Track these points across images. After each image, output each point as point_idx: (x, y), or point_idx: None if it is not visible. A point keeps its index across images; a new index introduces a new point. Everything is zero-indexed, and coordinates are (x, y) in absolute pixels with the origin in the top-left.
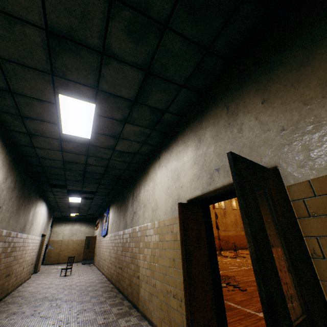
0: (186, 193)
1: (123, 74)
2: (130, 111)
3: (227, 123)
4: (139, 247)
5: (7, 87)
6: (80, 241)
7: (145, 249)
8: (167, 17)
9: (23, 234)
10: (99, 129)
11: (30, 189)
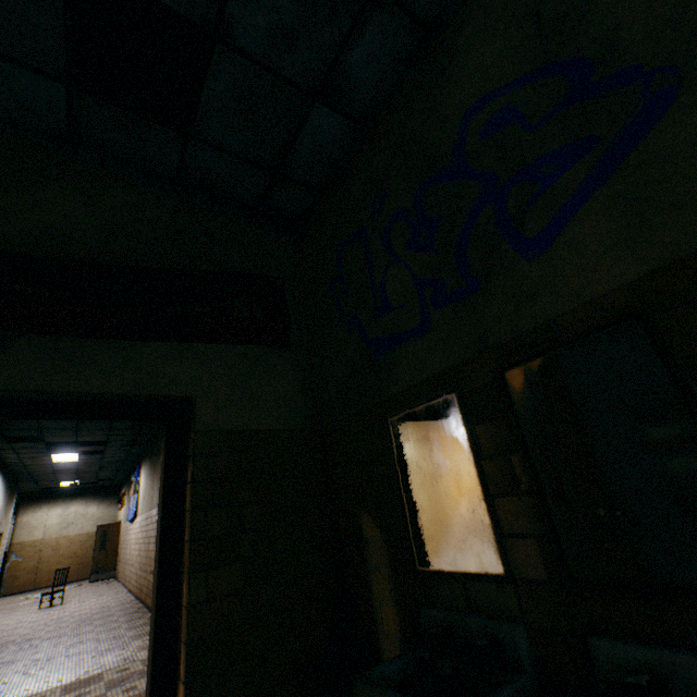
0: None
1: None
2: None
3: None
4: None
5: None
6: (86, 536)
7: None
8: None
9: None
10: None
11: None
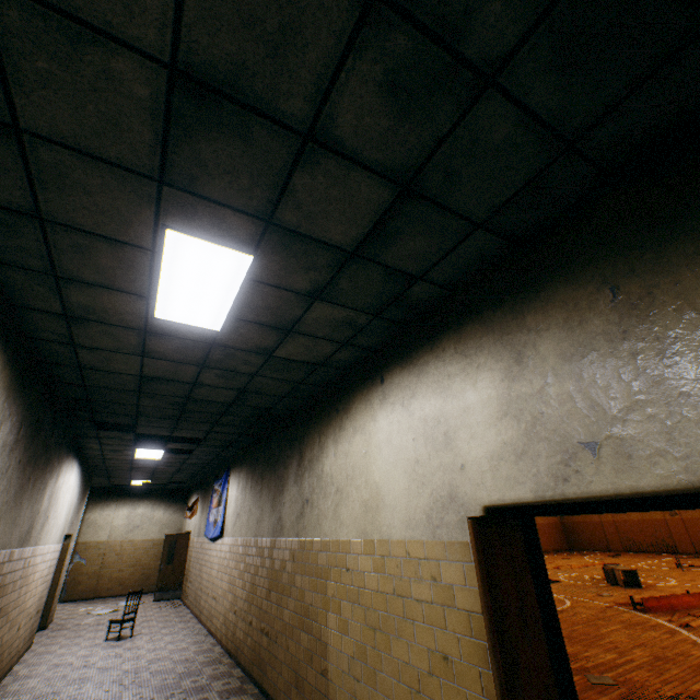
0: (479, 488)
1: (344, 191)
2: (335, 274)
3: (617, 329)
4: (325, 592)
5: (32, 205)
6: (150, 543)
7: (346, 604)
8: (501, 58)
9: (24, 549)
10: (249, 310)
11: (49, 438)
